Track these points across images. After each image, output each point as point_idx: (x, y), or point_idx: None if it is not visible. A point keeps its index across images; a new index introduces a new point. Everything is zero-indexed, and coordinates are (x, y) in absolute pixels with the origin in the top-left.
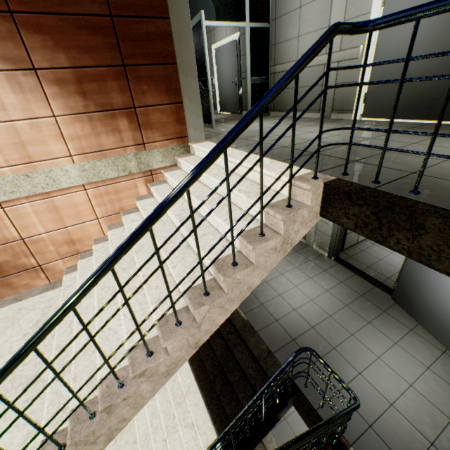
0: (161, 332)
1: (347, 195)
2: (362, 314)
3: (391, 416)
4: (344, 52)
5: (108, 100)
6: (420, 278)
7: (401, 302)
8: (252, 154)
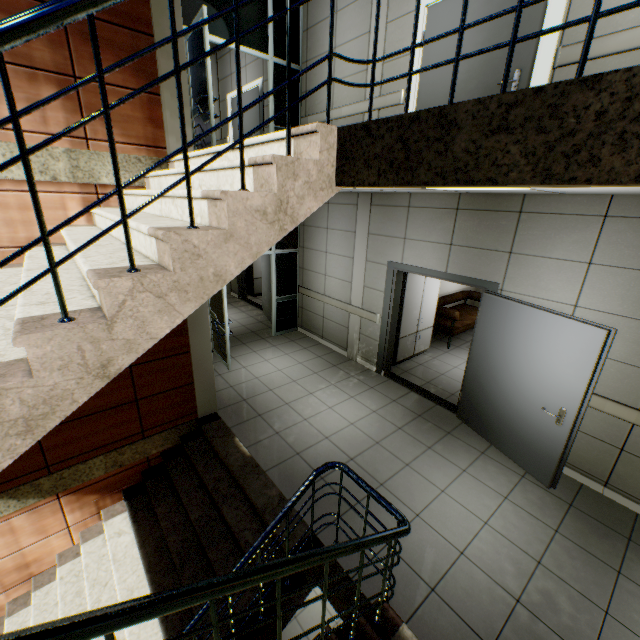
0: (20, 328)
1: (366, 129)
2: (421, 438)
3: (463, 570)
4: (384, 97)
5: (25, 50)
6: (487, 377)
7: (469, 419)
8: None
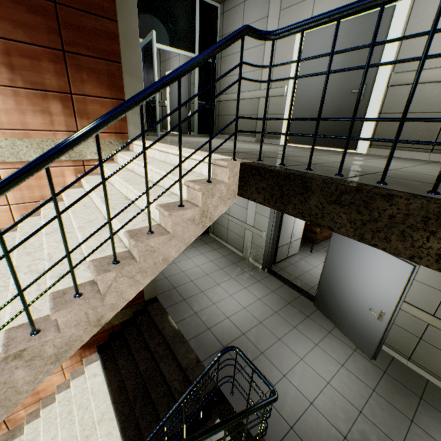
0: (53, 304)
1: (258, 170)
2: (289, 320)
3: (311, 415)
4: (273, 90)
5: (41, 80)
6: (334, 283)
7: (322, 307)
8: (185, 148)
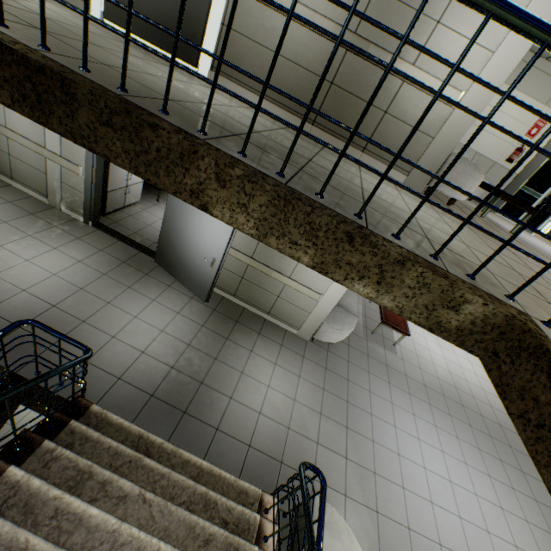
0: None
1: None
2: (123, 281)
3: (142, 361)
4: None
5: None
6: (175, 235)
7: (163, 263)
8: None
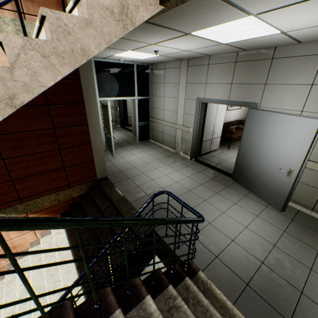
0: None
1: None
2: (212, 188)
3: (233, 248)
4: None
5: None
6: (249, 156)
7: (238, 179)
8: None
